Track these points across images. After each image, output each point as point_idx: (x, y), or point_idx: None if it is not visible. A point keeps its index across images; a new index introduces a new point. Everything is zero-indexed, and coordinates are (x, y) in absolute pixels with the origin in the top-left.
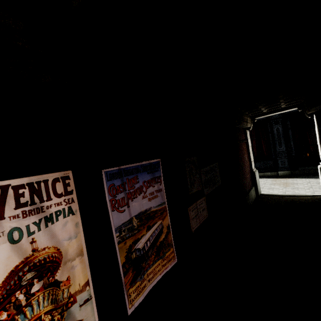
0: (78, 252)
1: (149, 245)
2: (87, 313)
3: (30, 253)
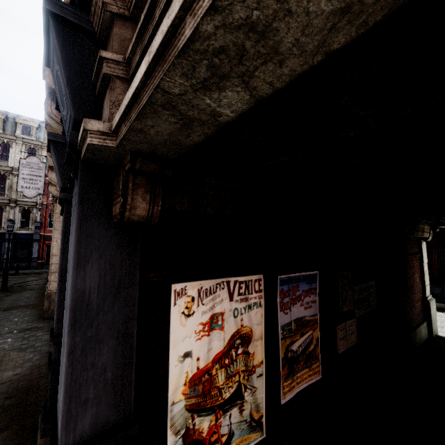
0: (260, 336)
1: (301, 351)
2: (260, 384)
3: (240, 326)
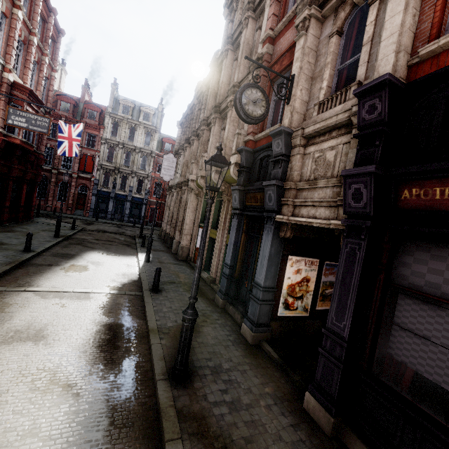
0: (313, 281)
1: (329, 294)
2: (309, 298)
3: (306, 275)
